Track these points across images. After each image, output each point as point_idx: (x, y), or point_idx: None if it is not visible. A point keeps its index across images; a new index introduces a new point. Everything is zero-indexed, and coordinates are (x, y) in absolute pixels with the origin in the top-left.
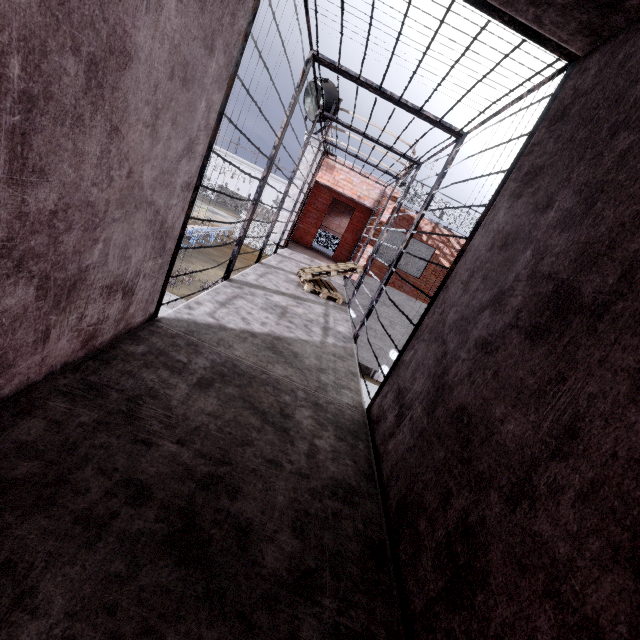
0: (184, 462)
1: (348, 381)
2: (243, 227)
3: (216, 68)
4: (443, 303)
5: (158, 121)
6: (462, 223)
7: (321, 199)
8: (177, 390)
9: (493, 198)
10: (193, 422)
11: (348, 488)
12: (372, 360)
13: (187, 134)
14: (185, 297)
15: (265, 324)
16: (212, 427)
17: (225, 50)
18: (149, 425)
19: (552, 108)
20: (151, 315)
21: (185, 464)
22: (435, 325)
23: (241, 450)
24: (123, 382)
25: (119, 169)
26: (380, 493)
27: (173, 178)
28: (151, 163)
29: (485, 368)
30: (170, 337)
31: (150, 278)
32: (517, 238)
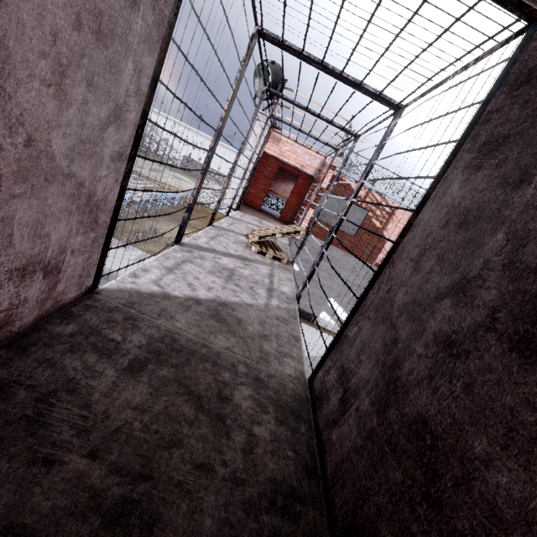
0: (92, 485)
1: (290, 347)
2: (192, 195)
3: (143, 26)
4: (389, 280)
5: (65, 80)
6: (392, 189)
7: (269, 167)
8: (102, 378)
9: (443, 169)
10: (114, 421)
11: (288, 492)
12: (313, 307)
13: (111, 99)
14: (151, 252)
15: (211, 289)
16: (136, 426)
17: (153, 6)
18: (57, 433)
19: (512, 72)
20: (89, 288)
21: (93, 488)
22: (381, 303)
23: (167, 455)
24: (38, 375)
25: (10, 136)
26: (323, 493)
27: (98, 147)
28: (62, 130)
29: (451, 375)
30: (107, 311)
31: (81, 253)
32: (481, 216)
